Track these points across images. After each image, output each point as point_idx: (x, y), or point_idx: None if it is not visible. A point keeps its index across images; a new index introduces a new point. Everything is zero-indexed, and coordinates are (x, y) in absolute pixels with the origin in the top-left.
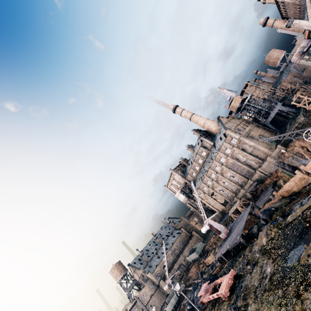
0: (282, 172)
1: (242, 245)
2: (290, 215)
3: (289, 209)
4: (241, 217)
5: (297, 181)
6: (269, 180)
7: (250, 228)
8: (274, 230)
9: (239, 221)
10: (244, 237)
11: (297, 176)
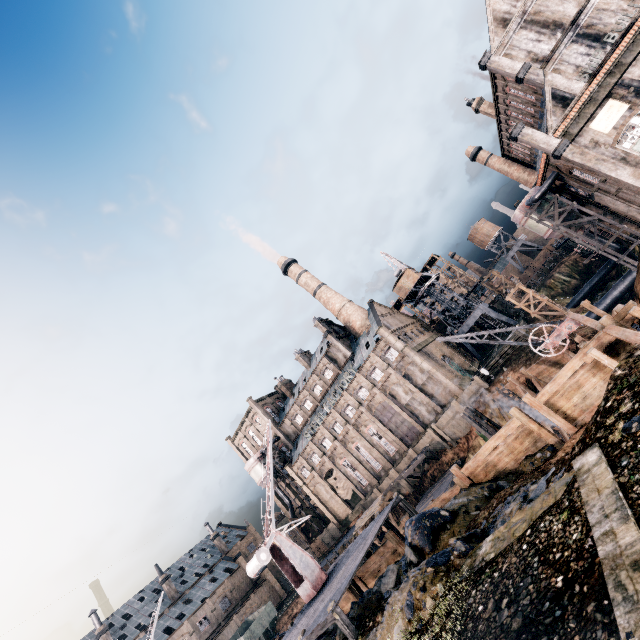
0: (478, 433)
1: (343, 635)
2: (490, 534)
3: (488, 517)
4: (364, 535)
5: (513, 439)
6: (451, 455)
7: (383, 572)
8: (435, 589)
9: (355, 548)
10: (357, 603)
11: (514, 424)
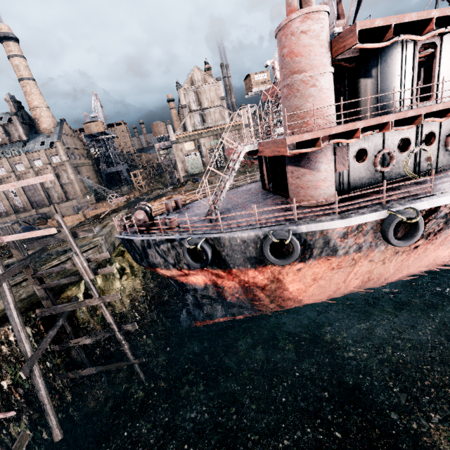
0: None
1: None
2: None
3: None
4: None
5: (75, 219)
6: None
7: None
8: None
9: None
10: None
11: (78, 216)
